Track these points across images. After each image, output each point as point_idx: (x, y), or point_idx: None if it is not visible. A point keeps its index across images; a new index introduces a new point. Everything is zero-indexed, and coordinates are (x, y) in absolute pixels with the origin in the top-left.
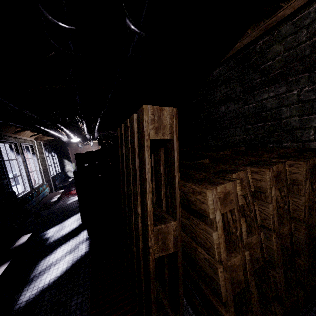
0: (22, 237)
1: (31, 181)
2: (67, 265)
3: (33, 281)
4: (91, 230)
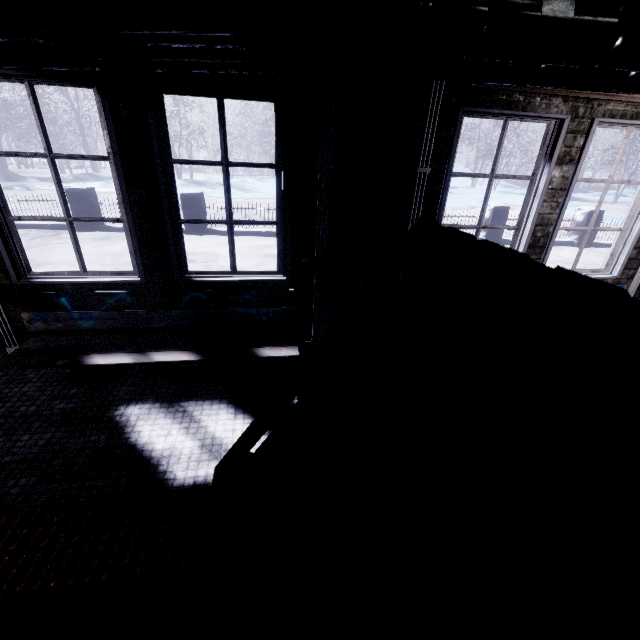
0: (287, 348)
1: (545, 258)
2: (159, 449)
3: (166, 409)
4: (218, 469)
